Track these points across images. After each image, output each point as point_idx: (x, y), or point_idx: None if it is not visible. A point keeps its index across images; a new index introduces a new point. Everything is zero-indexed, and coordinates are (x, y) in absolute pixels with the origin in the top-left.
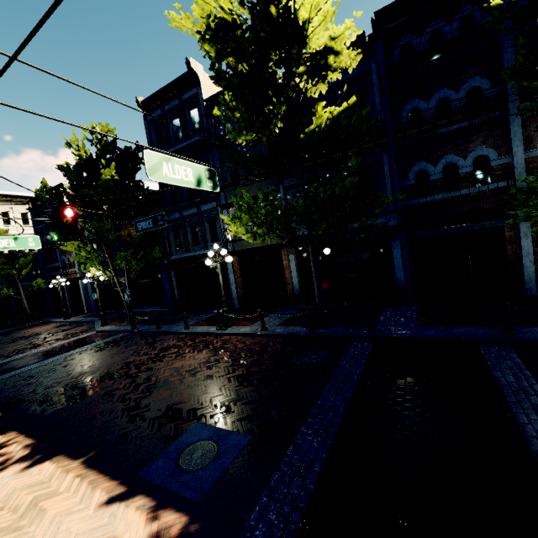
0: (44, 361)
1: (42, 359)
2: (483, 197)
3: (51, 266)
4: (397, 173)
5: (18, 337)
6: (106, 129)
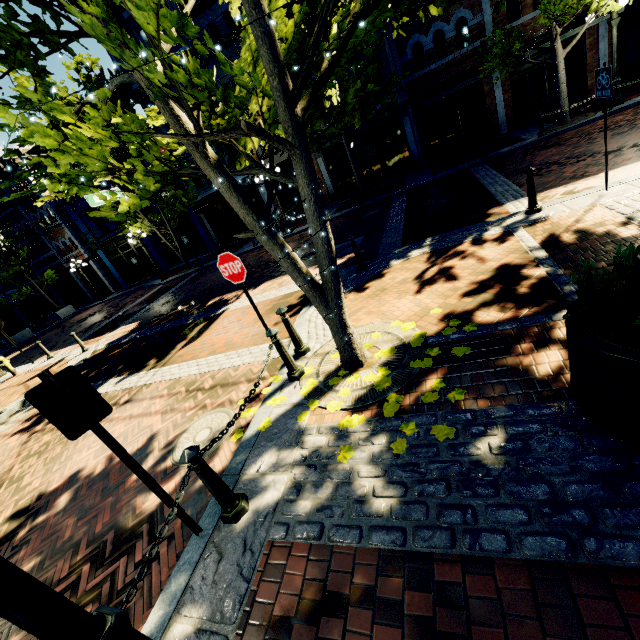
0: (157, 300)
1: (150, 302)
2: (465, 59)
3: (42, 259)
4: (396, 50)
5: (80, 320)
6: (89, 61)
